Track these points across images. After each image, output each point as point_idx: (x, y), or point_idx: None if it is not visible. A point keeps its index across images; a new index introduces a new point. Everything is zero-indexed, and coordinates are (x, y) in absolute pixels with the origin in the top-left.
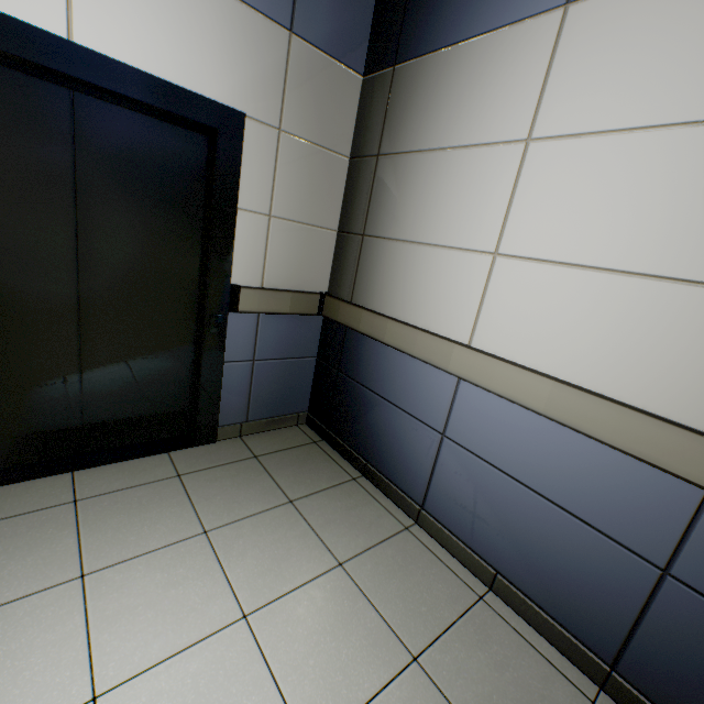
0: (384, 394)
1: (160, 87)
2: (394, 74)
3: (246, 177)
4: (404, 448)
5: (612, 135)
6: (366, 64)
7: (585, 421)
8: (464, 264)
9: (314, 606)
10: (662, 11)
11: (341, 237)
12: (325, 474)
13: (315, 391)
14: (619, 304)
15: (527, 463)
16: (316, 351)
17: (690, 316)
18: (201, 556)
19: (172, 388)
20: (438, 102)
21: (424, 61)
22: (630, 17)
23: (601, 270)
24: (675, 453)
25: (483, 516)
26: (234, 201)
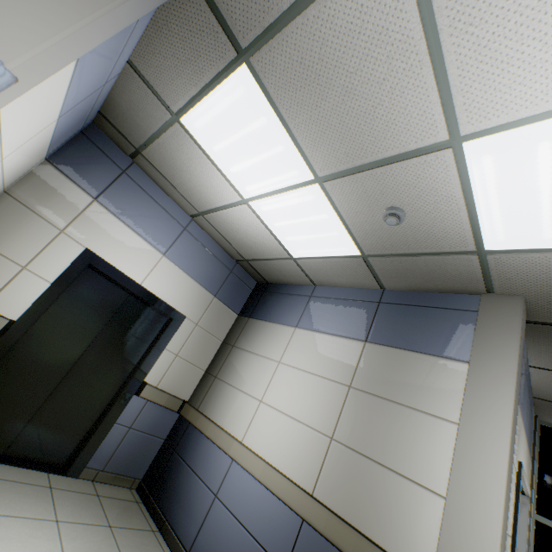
0: (195, 467)
1: (161, 302)
2: (248, 320)
3: (175, 337)
4: (193, 506)
5: (299, 370)
6: (241, 311)
7: (271, 483)
8: (250, 402)
9: None
10: (313, 341)
11: (206, 374)
12: (136, 520)
13: (154, 463)
14: (292, 431)
15: (248, 511)
16: (166, 435)
17: (307, 439)
18: (52, 530)
19: (77, 429)
20: (258, 337)
21: (258, 321)
22: (307, 338)
23: (289, 416)
24: (294, 498)
25: None
26: (165, 345)
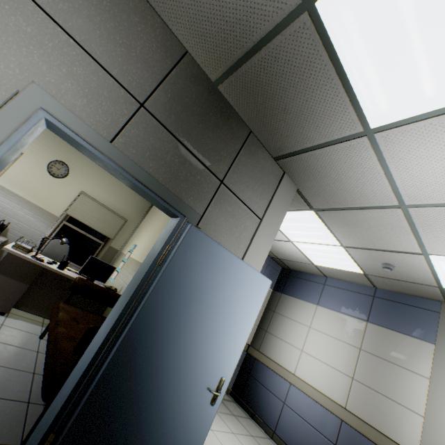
0: (266, 385)
1: None
2: (281, 294)
3: None
4: (270, 407)
5: (324, 334)
6: (274, 287)
7: (319, 399)
8: (294, 350)
9: (248, 439)
10: (331, 316)
11: (258, 328)
12: (241, 412)
13: (237, 380)
14: (326, 371)
15: (307, 413)
16: (241, 364)
17: (337, 377)
18: (218, 416)
19: None
20: (291, 307)
21: (288, 296)
22: (327, 314)
23: (322, 362)
24: (335, 409)
25: (294, 433)
26: None
